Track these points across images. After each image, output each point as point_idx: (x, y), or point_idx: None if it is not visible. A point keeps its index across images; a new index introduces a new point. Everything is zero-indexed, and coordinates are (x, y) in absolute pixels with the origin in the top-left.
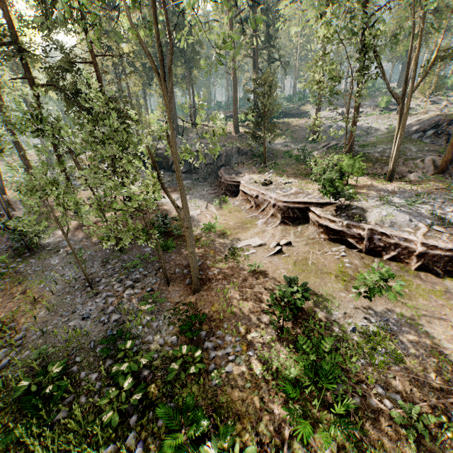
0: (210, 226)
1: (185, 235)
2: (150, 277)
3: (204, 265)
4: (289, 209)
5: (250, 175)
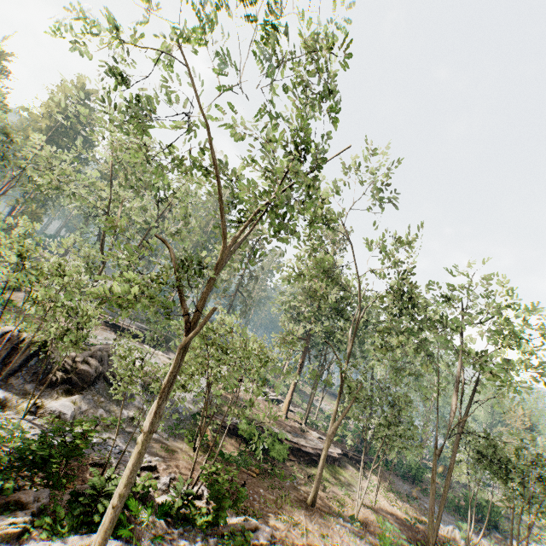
0: None
1: None
2: None
3: None
4: None
5: None
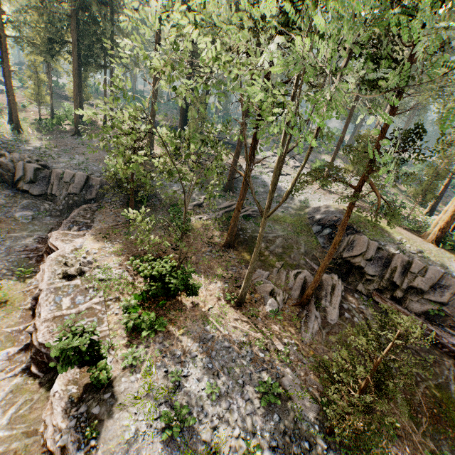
0: None
1: None
2: None
3: None
4: (42, 353)
5: (89, 237)
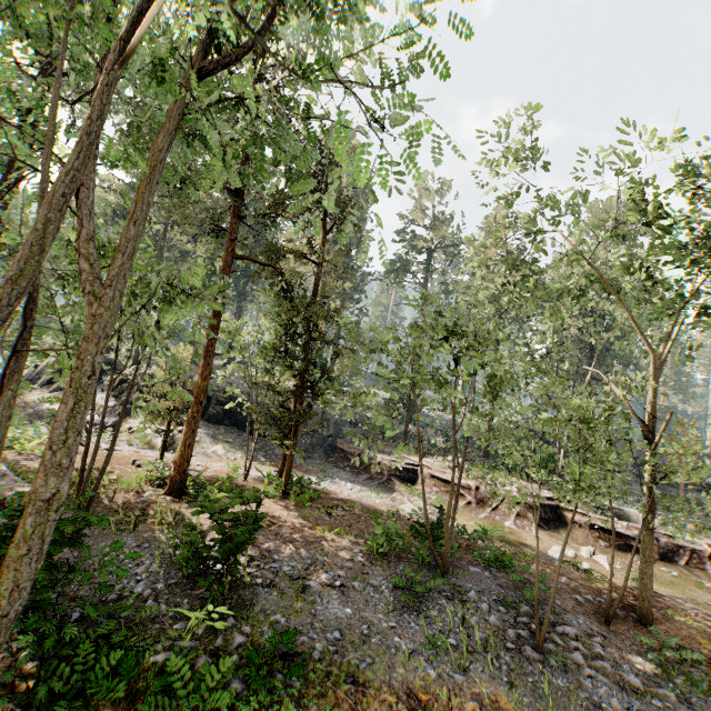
0: (483, 529)
1: (470, 543)
2: (565, 615)
3: (588, 587)
4: (541, 507)
5: (412, 456)
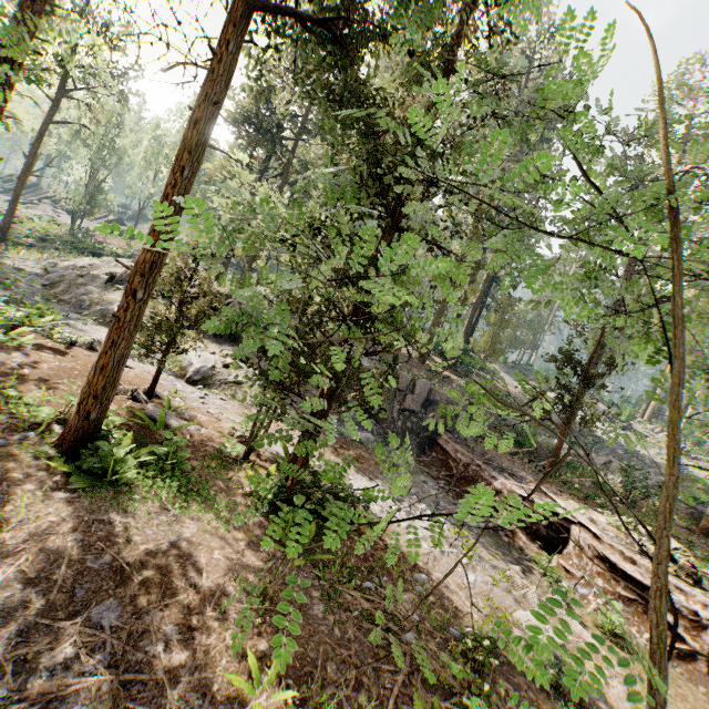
0: None
1: None
2: None
3: None
4: None
5: (561, 497)
